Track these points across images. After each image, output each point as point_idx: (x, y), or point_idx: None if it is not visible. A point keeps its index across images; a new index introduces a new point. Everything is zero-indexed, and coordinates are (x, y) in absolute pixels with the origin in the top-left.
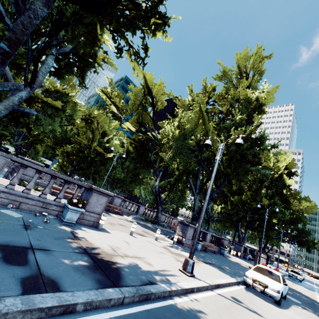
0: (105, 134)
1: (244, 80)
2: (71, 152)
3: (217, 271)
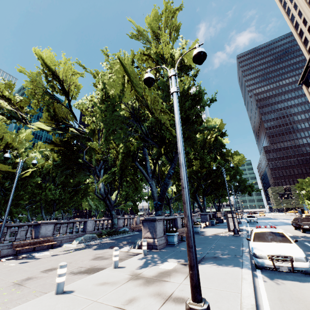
0: (10, 147)
1: (163, 32)
2: None
3: (220, 270)
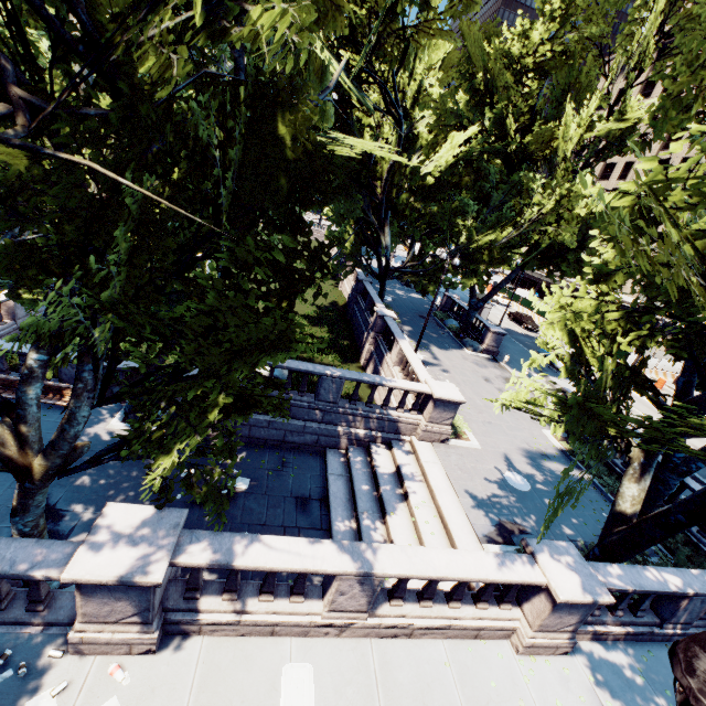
0: None
1: None
2: None
3: (561, 381)
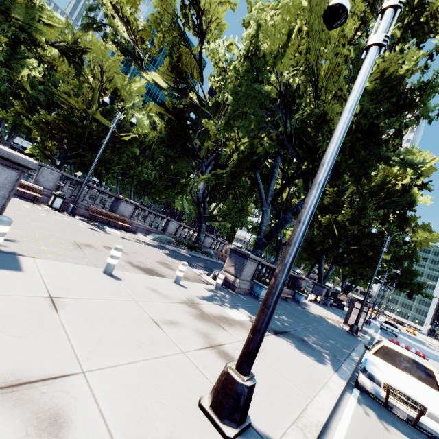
0: (117, 96)
1: None
2: (54, 124)
3: (300, 358)
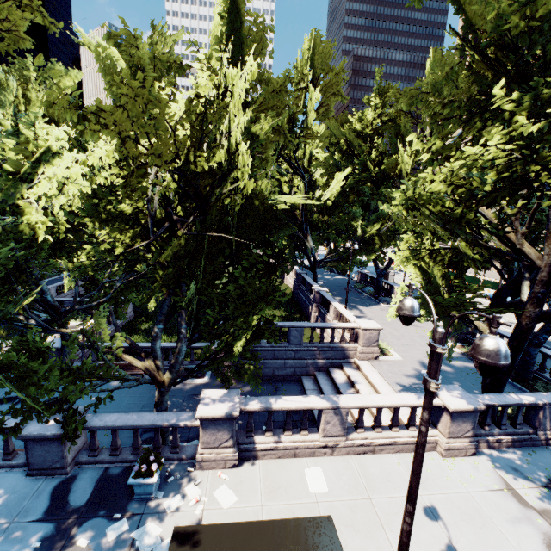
0: None
1: None
2: None
3: None
